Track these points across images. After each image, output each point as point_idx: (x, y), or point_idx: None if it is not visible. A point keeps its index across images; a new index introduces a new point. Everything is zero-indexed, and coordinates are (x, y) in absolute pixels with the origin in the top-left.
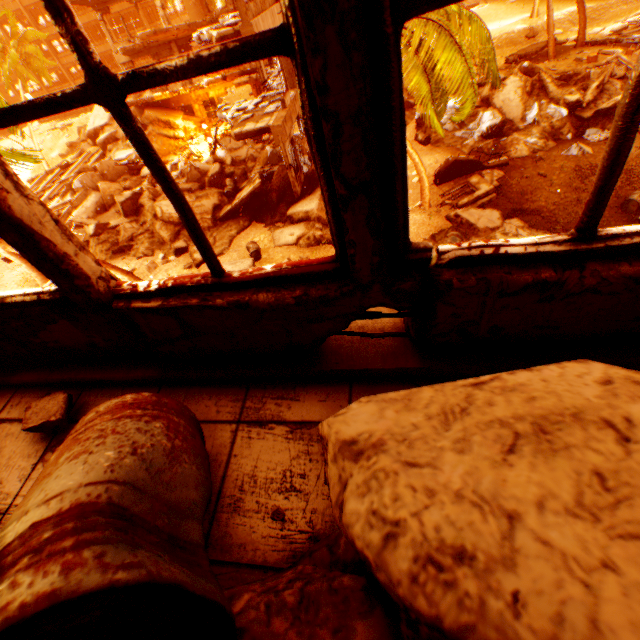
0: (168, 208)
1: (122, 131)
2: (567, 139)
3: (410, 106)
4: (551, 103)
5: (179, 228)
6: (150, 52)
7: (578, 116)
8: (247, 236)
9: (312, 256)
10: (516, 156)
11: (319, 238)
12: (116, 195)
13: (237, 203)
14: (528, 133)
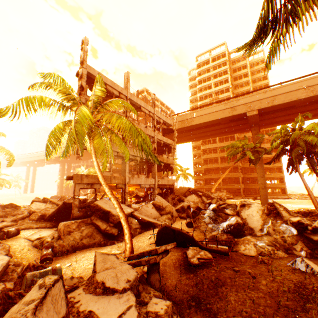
0: (35, 205)
1: (92, 191)
2: (301, 255)
3: (200, 209)
4: (283, 222)
5: (27, 215)
6: (119, 172)
7: (307, 236)
8: (37, 230)
9: (23, 252)
10: (244, 252)
11: (45, 242)
12: (37, 197)
13: (53, 211)
14: (259, 237)
